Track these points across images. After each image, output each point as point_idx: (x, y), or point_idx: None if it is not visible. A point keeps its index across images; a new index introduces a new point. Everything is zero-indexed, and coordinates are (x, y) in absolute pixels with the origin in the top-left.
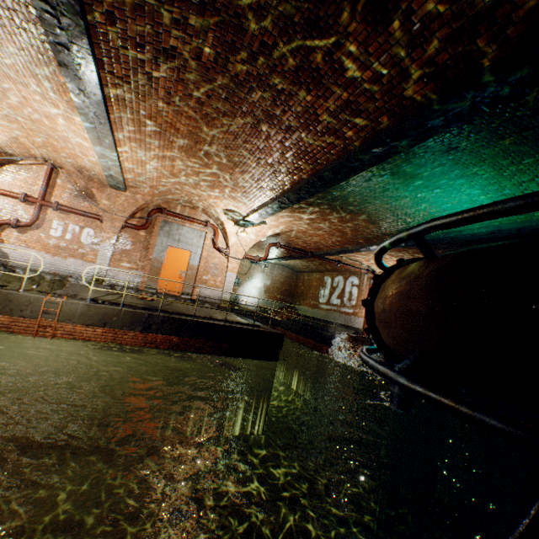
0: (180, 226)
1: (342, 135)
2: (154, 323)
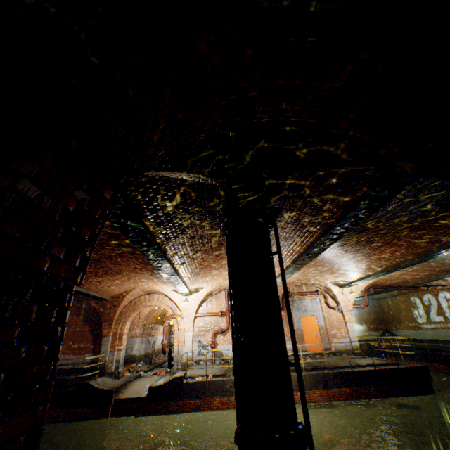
0: (302, 300)
1: (439, 241)
2: (328, 380)
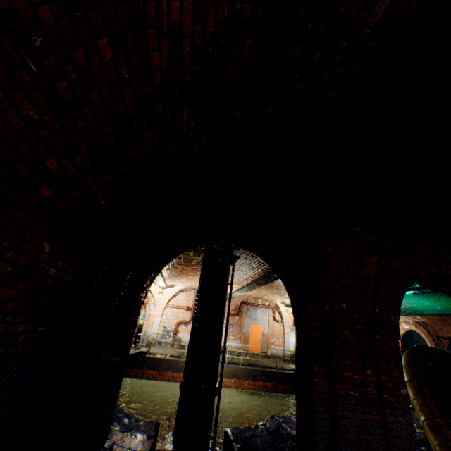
0: (255, 310)
1: None
2: (257, 374)
